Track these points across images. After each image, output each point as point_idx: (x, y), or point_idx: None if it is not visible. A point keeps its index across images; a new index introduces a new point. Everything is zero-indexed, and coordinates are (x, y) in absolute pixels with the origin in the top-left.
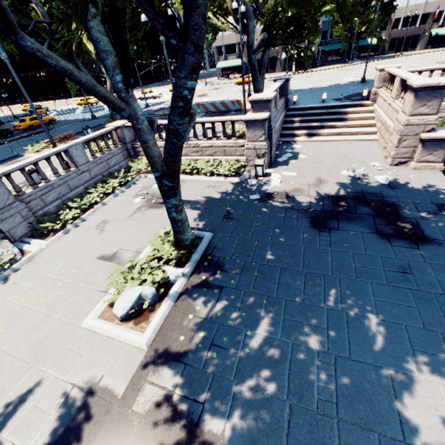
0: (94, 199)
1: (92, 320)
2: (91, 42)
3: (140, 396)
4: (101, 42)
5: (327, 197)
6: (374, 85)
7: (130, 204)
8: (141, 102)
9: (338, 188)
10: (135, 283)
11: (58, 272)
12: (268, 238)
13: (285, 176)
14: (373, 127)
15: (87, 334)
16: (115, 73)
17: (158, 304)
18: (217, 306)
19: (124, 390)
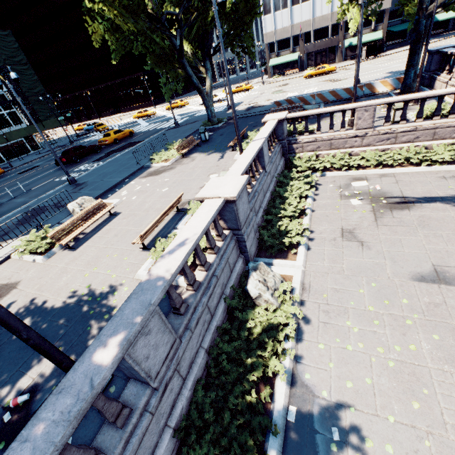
0: (301, 205)
1: None
2: (188, 41)
3: None
4: None
5: None
6: None
7: (350, 207)
8: None
9: None
10: None
11: (376, 303)
12: None
13: None
14: None
15: None
16: None
17: None
18: None
19: None
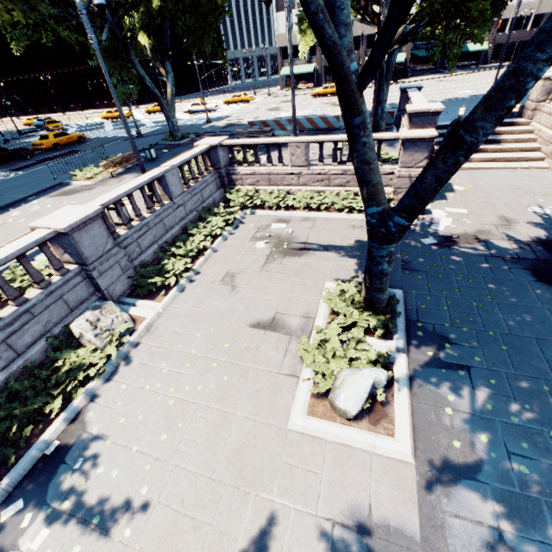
0: (202, 244)
1: (305, 420)
2: (146, 33)
3: (451, 538)
4: (345, 10)
5: (532, 242)
6: (531, 98)
7: (252, 250)
8: (192, 116)
9: (540, 230)
10: (340, 363)
11: (201, 347)
12: (486, 296)
13: (453, 214)
14: (537, 152)
15: (305, 440)
16: (350, 59)
17: (389, 393)
18: (479, 395)
19: (419, 528)
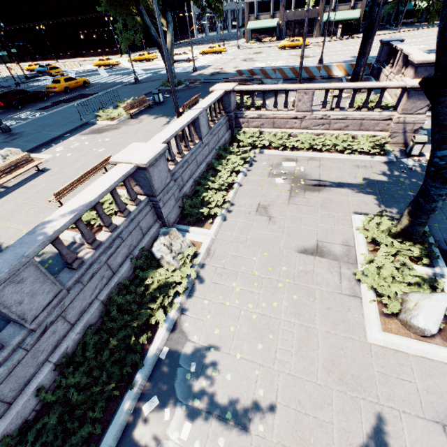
0: (230, 179)
1: (385, 336)
2: None
3: None
4: None
5: None
6: None
7: (273, 185)
8: (176, 65)
9: None
10: (399, 287)
11: (262, 269)
12: None
13: None
14: None
15: (388, 352)
16: None
17: None
18: None
19: None
